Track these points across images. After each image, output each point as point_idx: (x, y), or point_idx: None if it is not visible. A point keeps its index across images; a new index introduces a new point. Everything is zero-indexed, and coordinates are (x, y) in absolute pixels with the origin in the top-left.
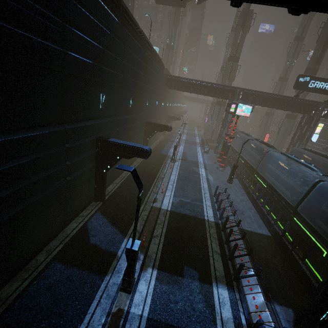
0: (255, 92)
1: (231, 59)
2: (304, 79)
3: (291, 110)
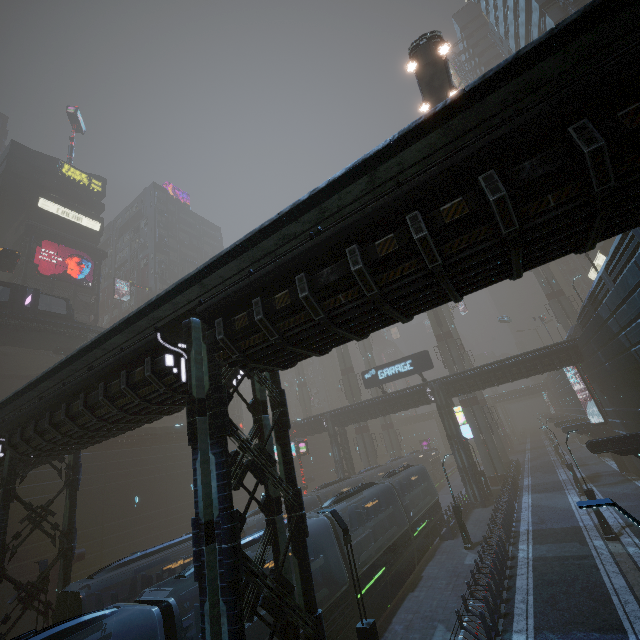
0: (344, 409)
1: (344, 372)
2: (370, 374)
3: (405, 408)
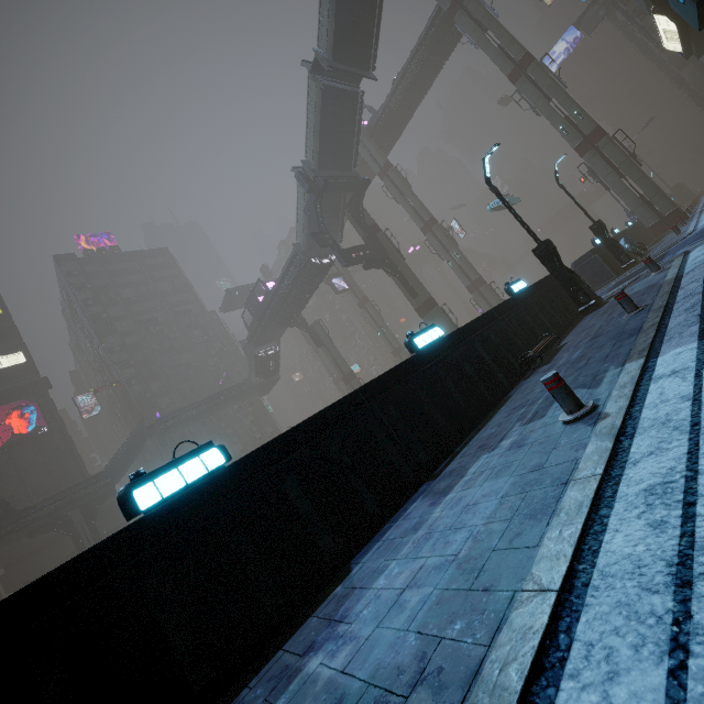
0: None
1: (345, 381)
2: None
3: None
